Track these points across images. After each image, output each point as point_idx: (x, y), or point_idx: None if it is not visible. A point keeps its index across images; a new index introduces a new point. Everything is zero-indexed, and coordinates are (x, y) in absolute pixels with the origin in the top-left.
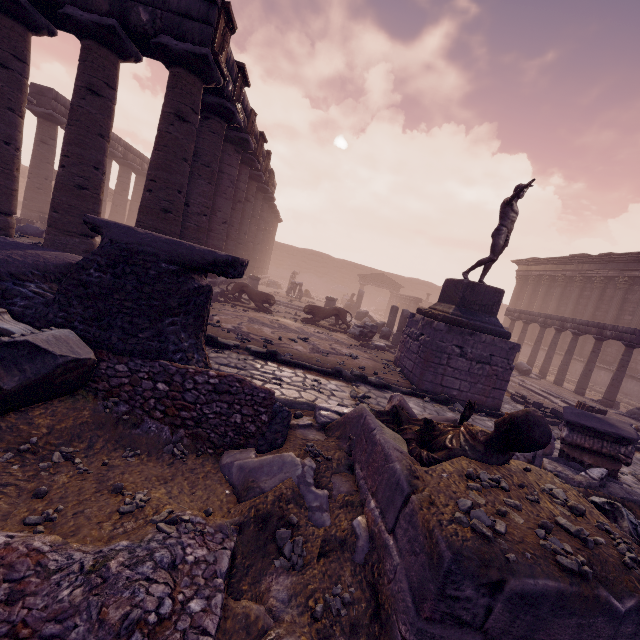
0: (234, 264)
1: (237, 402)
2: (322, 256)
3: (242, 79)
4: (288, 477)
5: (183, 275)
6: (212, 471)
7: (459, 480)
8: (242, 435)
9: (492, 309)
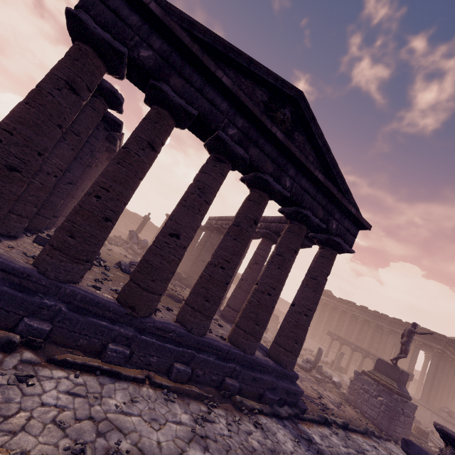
0: None
1: None
2: None
3: None
4: None
5: None
6: None
7: None
8: None
9: (405, 383)
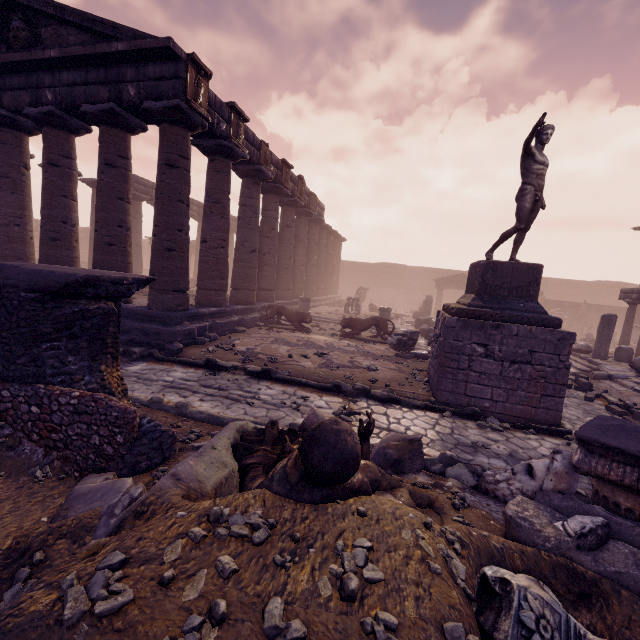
0: (92, 283)
1: (94, 422)
2: (397, 267)
3: (238, 117)
4: (100, 506)
5: (53, 301)
6: (58, 495)
7: (191, 523)
8: (102, 457)
9: (528, 291)
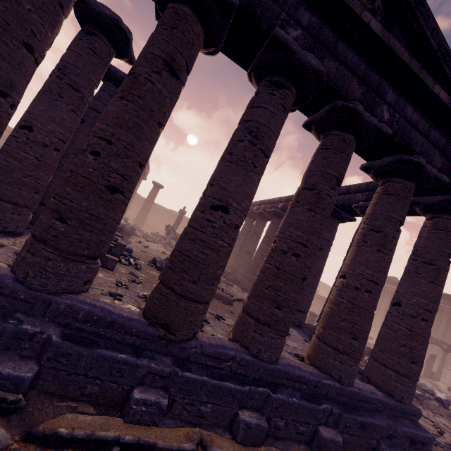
0: None
1: None
2: None
3: None
4: None
5: None
6: None
7: None
8: None
9: None
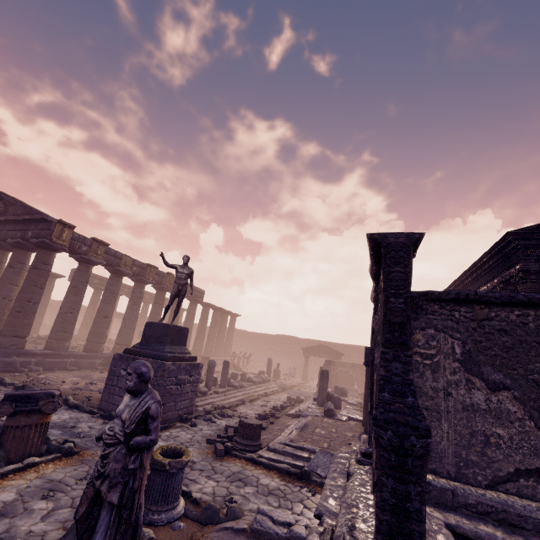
0: None
1: None
2: (289, 338)
3: (100, 243)
4: None
5: None
6: None
7: None
8: None
9: (163, 339)
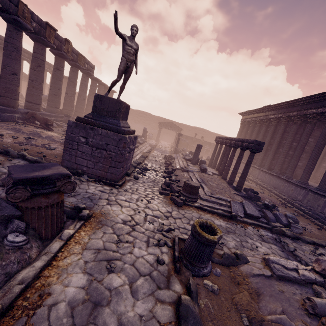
0: None
1: None
2: (146, 114)
3: None
4: None
5: None
6: None
7: None
8: None
9: (116, 114)
